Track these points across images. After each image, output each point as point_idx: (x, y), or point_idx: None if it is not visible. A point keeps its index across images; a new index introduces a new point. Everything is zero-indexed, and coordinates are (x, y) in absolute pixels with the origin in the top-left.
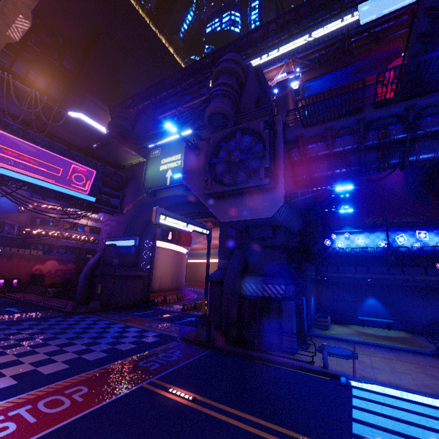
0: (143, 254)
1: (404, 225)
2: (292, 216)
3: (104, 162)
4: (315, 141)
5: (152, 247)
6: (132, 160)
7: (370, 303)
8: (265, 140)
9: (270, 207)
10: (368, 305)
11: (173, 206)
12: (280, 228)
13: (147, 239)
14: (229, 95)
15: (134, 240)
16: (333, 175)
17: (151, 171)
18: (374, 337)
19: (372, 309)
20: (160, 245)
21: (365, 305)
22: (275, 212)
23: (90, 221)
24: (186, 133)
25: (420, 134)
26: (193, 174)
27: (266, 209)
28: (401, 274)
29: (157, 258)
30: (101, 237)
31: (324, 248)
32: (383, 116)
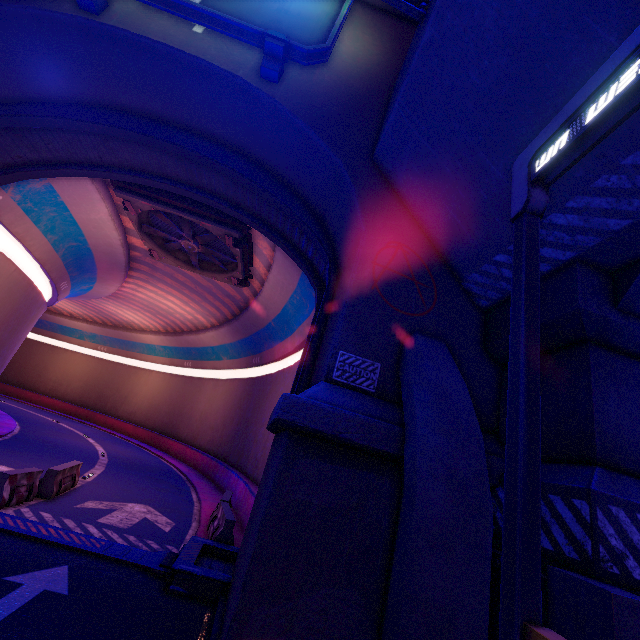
0: None
1: None
2: None
3: None
4: None
5: None
6: None
7: None
8: None
9: None
10: None
11: (136, 116)
12: None
13: None
14: None
15: None
16: None
17: None
18: None
19: None
20: None
21: None
22: None
23: None
24: None
25: None
26: None
27: None
28: None
29: None
30: None
31: None
32: None
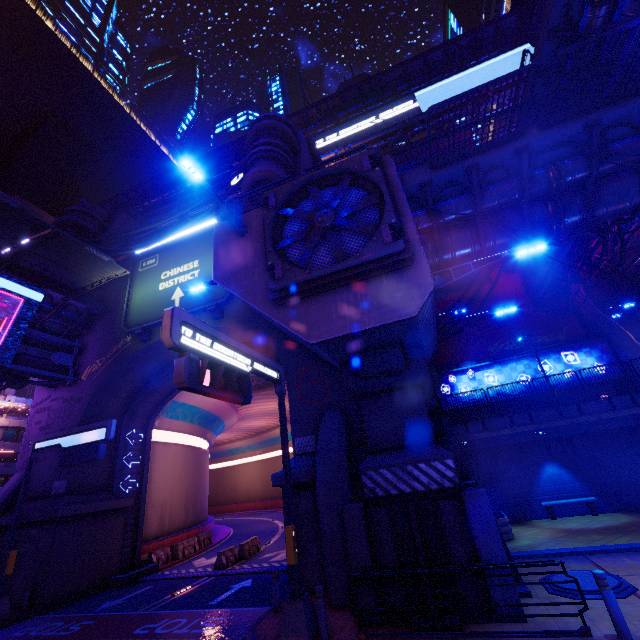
0: (125, 460)
1: (541, 347)
2: (432, 324)
3: (40, 280)
4: (445, 198)
5: (144, 443)
6: (102, 276)
7: (551, 473)
8: (378, 182)
9: (409, 298)
10: (547, 478)
11: None
12: (414, 348)
13: (133, 429)
14: (280, 158)
15: (104, 428)
16: (484, 249)
17: (140, 294)
18: (595, 533)
19: (557, 484)
20: (159, 438)
21: (543, 479)
22: (421, 307)
23: (6, 416)
24: (206, 225)
25: (608, 168)
26: (237, 267)
27: (402, 303)
28: (579, 414)
29: (154, 466)
30: (27, 439)
31: (455, 394)
32: (551, 145)
